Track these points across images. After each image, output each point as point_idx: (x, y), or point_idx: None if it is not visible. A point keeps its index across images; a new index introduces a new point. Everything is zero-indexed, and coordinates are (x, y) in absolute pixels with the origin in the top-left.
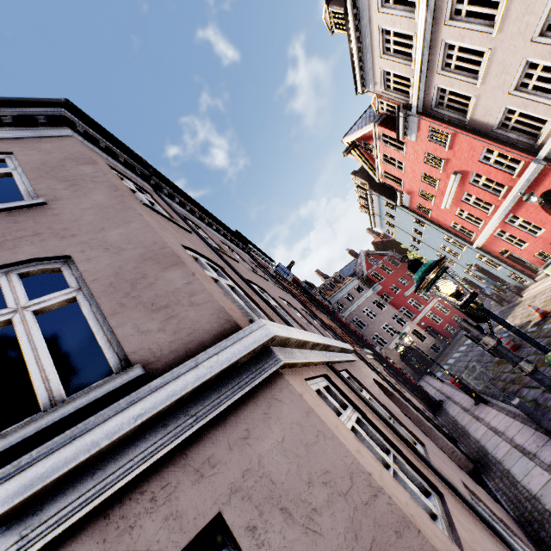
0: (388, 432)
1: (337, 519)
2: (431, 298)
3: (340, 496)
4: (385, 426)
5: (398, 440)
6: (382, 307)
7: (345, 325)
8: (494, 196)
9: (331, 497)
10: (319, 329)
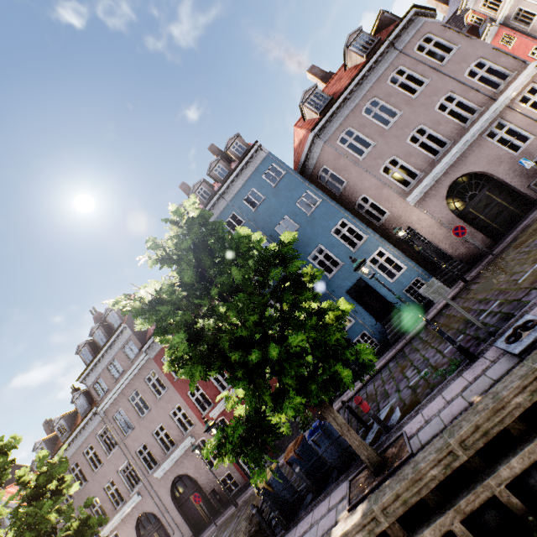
0: None
1: None
2: None
3: None
4: None
5: None
6: None
7: None
8: None
9: None
10: None
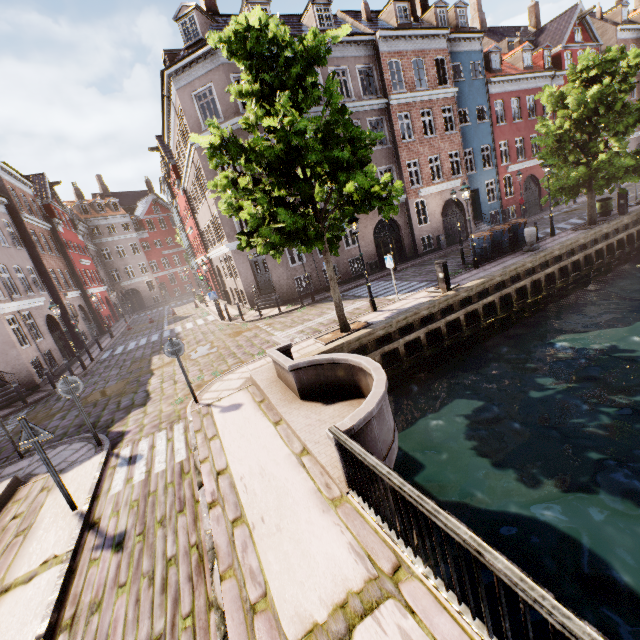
0: (27, 332)
1: (1, 338)
2: (181, 265)
3: (3, 336)
4: (28, 331)
5: (29, 334)
6: (137, 253)
7: (73, 267)
8: (201, 251)
9: (1, 336)
10: (32, 285)
